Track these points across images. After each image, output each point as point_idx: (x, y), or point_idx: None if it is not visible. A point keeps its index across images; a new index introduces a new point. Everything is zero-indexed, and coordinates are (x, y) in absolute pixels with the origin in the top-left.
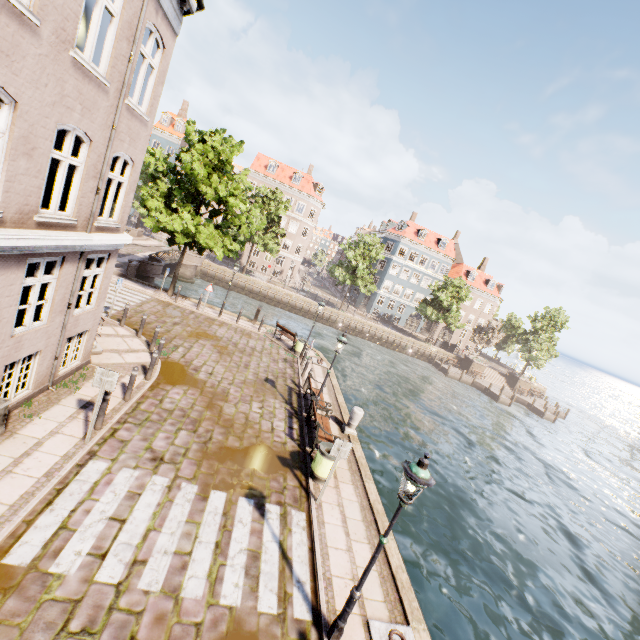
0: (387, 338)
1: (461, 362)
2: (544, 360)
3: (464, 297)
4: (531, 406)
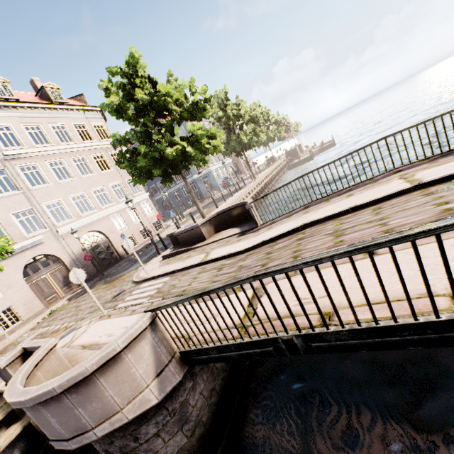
0: (277, 173)
1: (287, 158)
2: (300, 124)
3: (269, 112)
4: (324, 145)
